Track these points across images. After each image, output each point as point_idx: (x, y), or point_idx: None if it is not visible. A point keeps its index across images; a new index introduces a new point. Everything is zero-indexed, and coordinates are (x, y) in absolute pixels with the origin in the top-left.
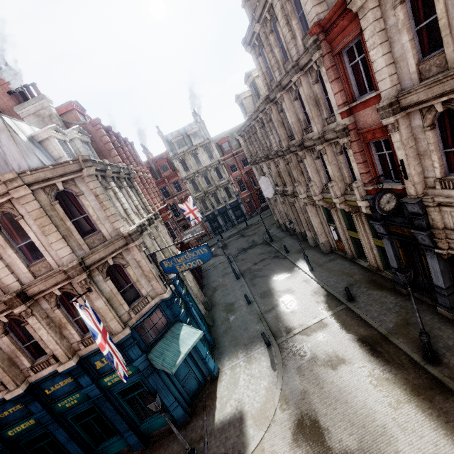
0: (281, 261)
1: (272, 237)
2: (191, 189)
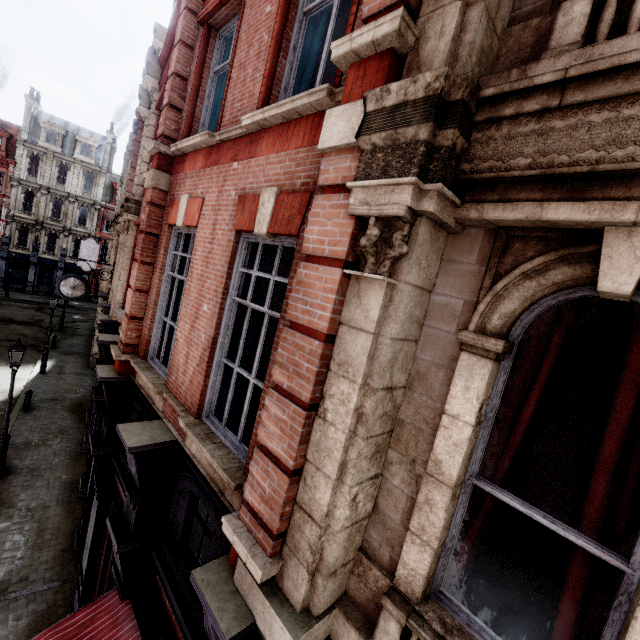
0: (30, 351)
1: (68, 329)
2: (17, 200)
